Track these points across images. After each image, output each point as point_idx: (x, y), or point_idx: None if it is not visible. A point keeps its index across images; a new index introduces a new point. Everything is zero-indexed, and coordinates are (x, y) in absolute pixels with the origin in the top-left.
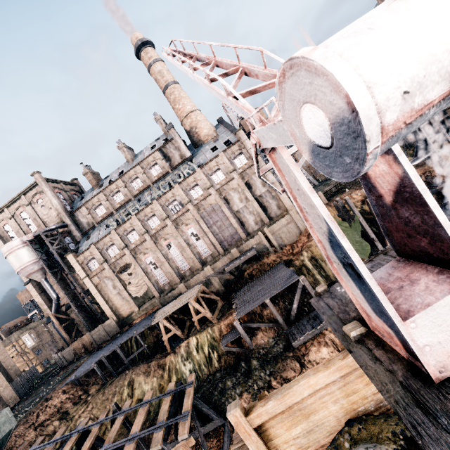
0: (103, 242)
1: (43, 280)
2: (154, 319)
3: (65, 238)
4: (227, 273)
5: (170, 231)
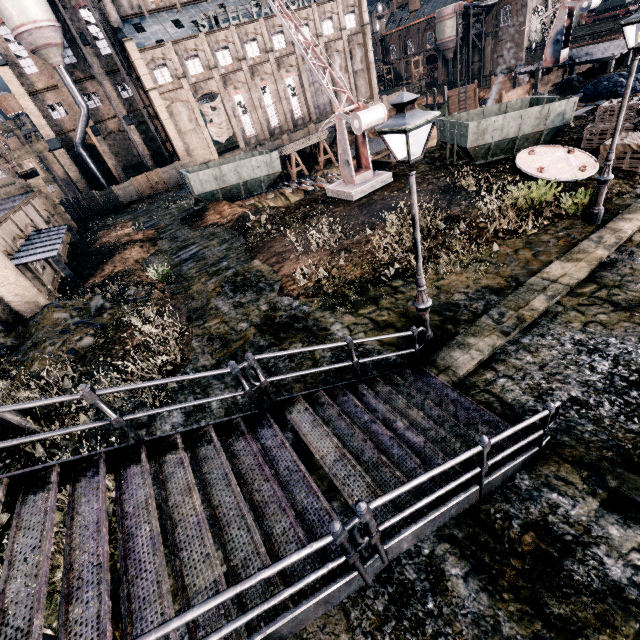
0: (183, 46)
1: (63, 69)
2: (283, 152)
3: (81, 8)
4: (327, 137)
5: (270, 71)
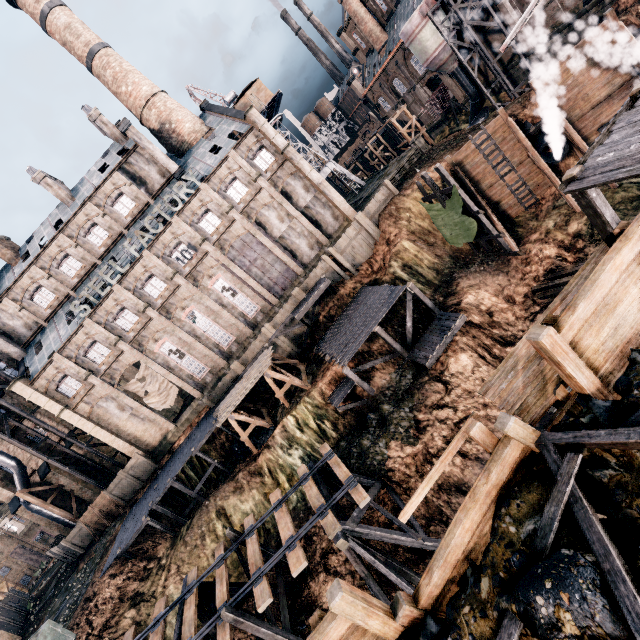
0: (74, 345)
1: None
2: (217, 419)
3: None
4: (296, 325)
5: (187, 294)
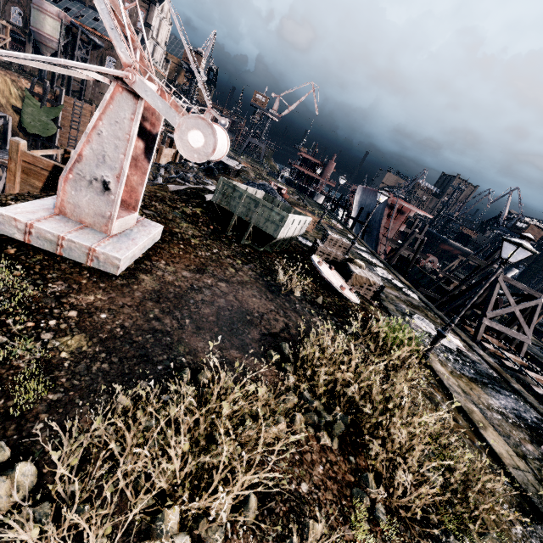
0: None
1: None
2: None
3: None
4: None
5: None
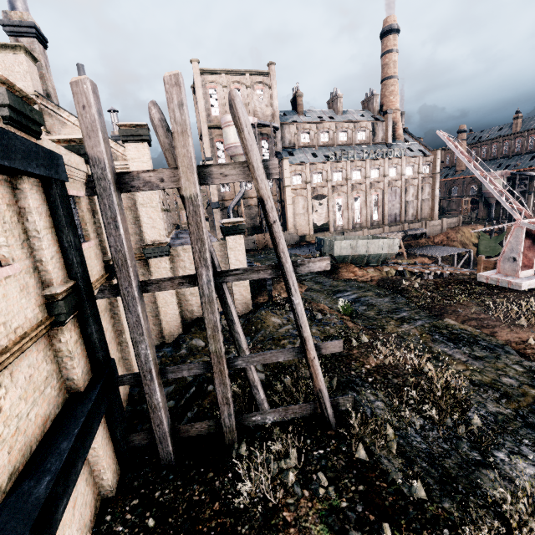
0: (315, 167)
1: None
2: None
3: (263, 140)
4: None
5: (364, 189)
